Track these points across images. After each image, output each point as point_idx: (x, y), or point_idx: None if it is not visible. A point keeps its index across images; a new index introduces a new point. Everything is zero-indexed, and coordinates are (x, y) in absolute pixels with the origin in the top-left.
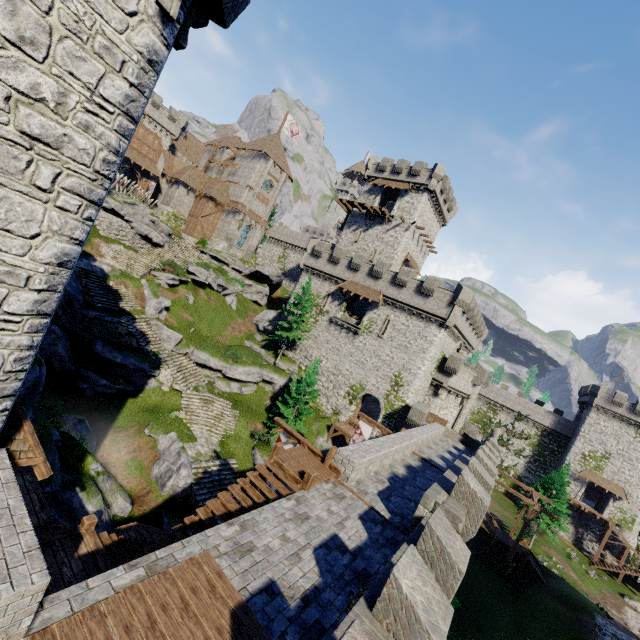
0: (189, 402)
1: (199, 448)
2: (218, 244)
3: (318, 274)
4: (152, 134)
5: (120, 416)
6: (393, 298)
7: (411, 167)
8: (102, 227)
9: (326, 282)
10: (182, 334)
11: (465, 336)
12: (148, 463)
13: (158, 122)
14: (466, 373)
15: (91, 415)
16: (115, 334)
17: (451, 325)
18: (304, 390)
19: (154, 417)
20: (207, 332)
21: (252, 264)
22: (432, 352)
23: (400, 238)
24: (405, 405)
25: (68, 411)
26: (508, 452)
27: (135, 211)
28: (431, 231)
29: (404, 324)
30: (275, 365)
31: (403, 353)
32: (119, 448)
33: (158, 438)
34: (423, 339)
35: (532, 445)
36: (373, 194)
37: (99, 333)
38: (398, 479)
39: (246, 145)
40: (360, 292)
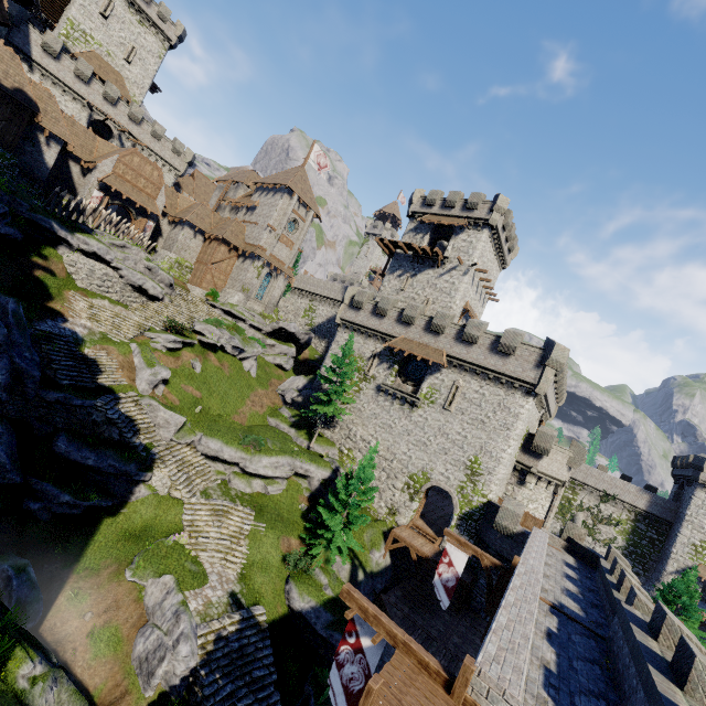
0: (194, 516)
1: (208, 593)
2: (232, 296)
3: (359, 330)
4: (150, 164)
5: (89, 549)
6: (460, 358)
7: (466, 200)
8: (80, 276)
9: (370, 340)
10: (185, 416)
11: (549, 403)
12: (128, 631)
13: (160, 155)
14: (559, 453)
15: (43, 552)
16: (87, 423)
17: (542, 392)
18: (355, 490)
19: (141, 547)
20: (219, 410)
21: (273, 319)
22: (519, 428)
23: (458, 283)
24: (487, 501)
25: (4, 551)
26: (595, 542)
27: (125, 255)
28: (491, 275)
29: (477, 392)
30: (309, 449)
31: (479, 430)
32: (83, 608)
33: (146, 584)
34: (505, 411)
35: (625, 533)
36: (420, 233)
37: (63, 423)
38: (555, 680)
39: (265, 179)
40: (416, 351)
